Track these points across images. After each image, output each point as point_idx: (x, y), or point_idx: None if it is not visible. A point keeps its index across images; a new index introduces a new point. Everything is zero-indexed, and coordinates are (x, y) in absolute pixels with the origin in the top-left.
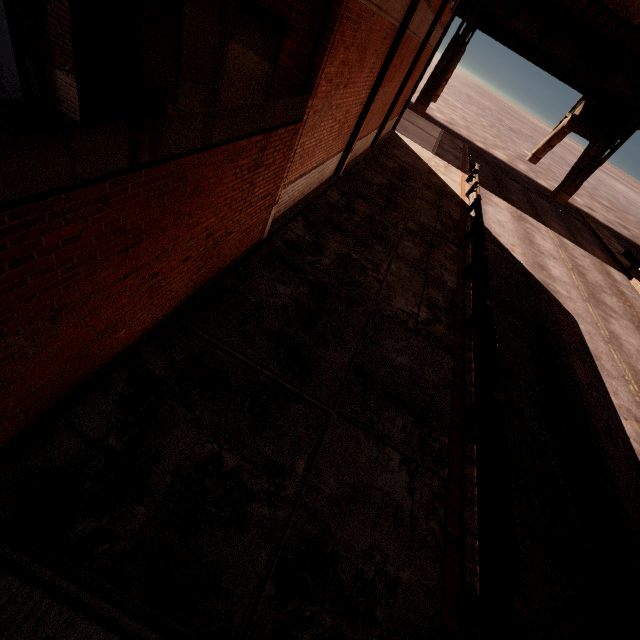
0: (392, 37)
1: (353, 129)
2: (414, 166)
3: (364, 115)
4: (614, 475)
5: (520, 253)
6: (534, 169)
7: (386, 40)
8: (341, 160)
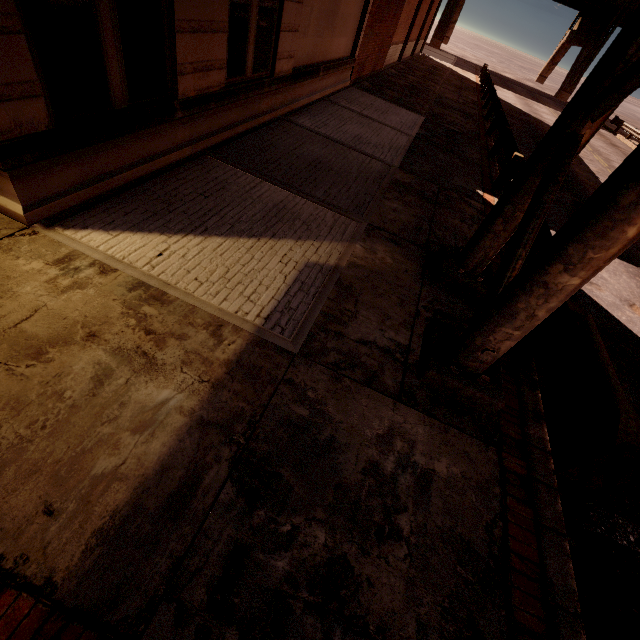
0: None
1: (409, 28)
2: (441, 67)
3: (415, 18)
4: None
5: (520, 107)
6: (541, 86)
7: None
8: (402, 50)
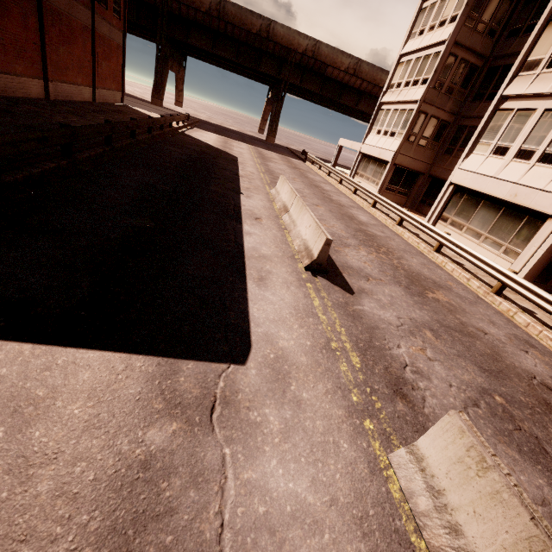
0: (33, 2)
1: (42, 64)
2: (133, 112)
3: (44, 54)
4: (215, 173)
5: (211, 142)
6: (262, 136)
7: (26, 0)
8: (45, 87)
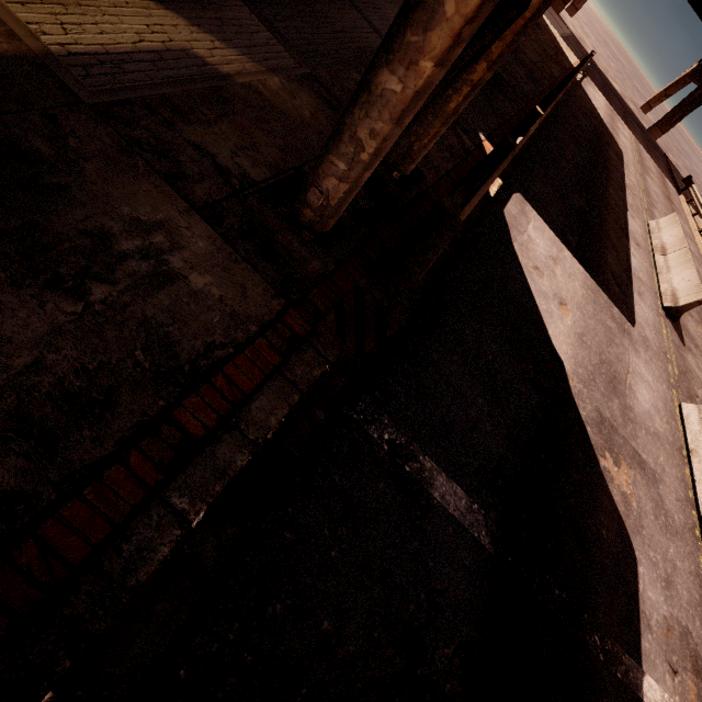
0: None
1: None
2: (545, 28)
3: None
4: (610, 170)
5: (602, 114)
6: (642, 116)
7: None
8: None
